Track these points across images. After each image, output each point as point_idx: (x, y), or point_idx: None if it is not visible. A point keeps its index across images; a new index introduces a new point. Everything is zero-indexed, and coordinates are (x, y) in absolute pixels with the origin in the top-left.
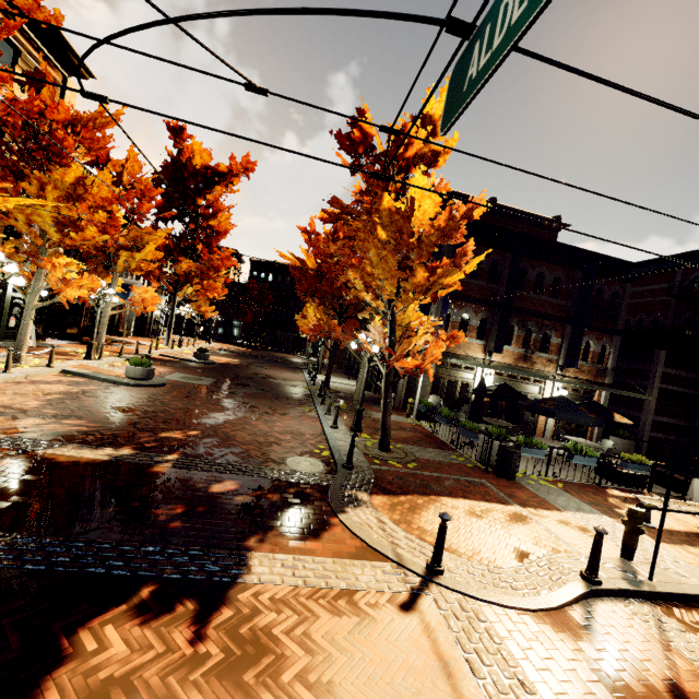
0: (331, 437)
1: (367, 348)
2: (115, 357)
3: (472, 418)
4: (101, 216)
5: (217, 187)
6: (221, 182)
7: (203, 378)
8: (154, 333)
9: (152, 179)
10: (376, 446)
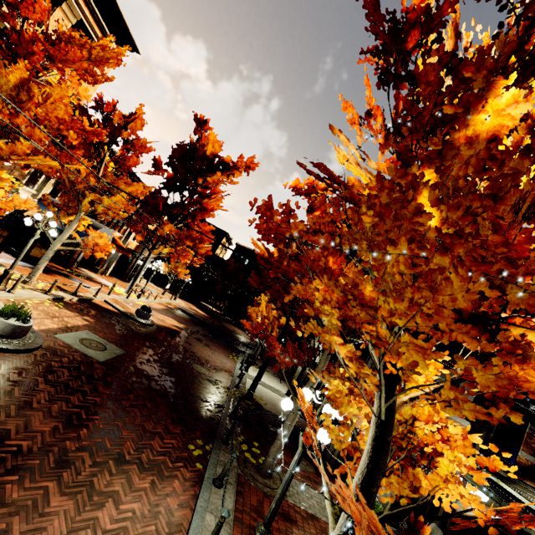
0: None
1: (308, 433)
2: (40, 292)
3: None
4: (42, 133)
5: (218, 173)
6: (224, 172)
7: (110, 346)
8: (131, 278)
9: (170, 155)
10: None
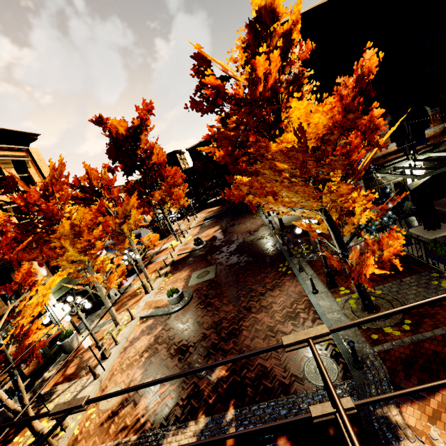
0: (320, 311)
1: (312, 235)
2: (158, 279)
3: (429, 227)
4: (97, 232)
5: (142, 137)
6: (141, 130)
7: (208, 269)
8: (167, 232)
9: (108, 157)
10: (360, 305)
